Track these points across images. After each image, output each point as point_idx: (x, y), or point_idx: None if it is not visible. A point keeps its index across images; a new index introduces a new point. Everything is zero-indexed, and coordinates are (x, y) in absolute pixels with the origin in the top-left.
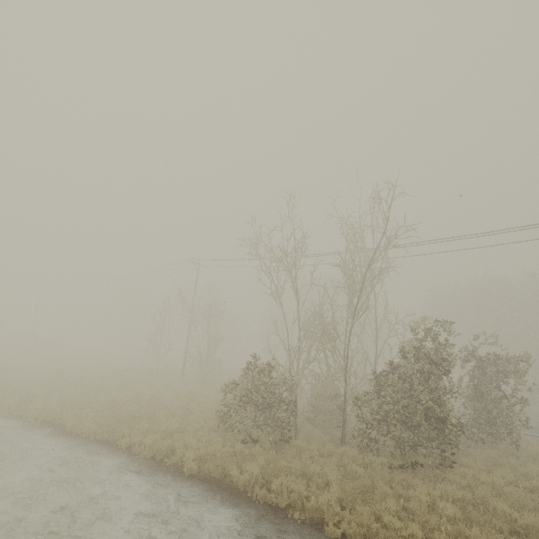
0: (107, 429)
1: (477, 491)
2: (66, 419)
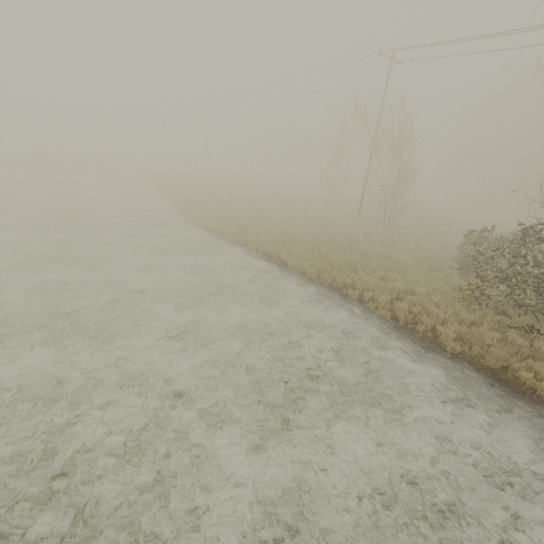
0: (327, 275)
1: None
2: (283, 256)
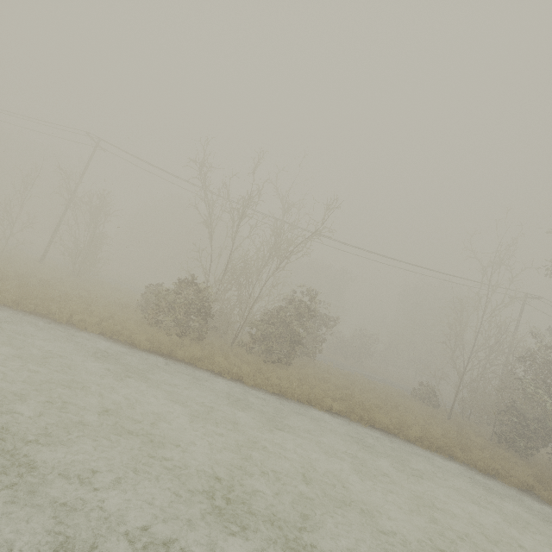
0: (28, 302)
1: (302, 374)
2: None
